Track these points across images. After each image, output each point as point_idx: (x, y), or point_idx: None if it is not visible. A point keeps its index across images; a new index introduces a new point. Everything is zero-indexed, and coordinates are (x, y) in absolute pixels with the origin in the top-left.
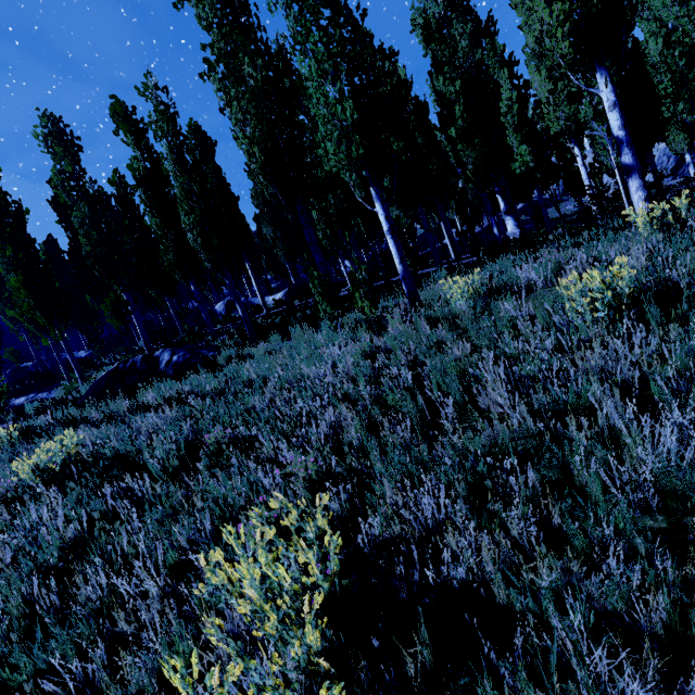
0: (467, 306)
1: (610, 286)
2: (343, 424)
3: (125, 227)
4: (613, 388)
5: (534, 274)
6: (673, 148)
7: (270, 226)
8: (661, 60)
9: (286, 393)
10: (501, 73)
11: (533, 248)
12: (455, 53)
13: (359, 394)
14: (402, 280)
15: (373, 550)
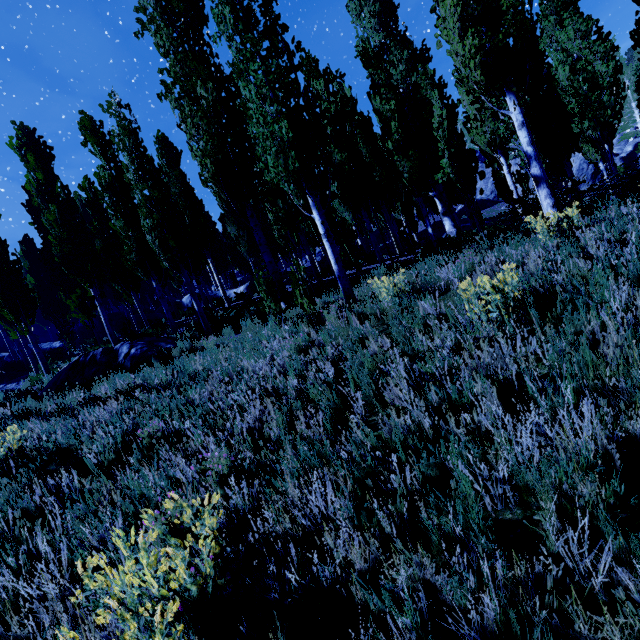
0: (393, 303)
1: (503, 289)
2: (264, 418)
3: (94, 228)
4: (491, 386)
5: (450, 274)
6: (588, 157)
7: (234, 225)
8: (569, 84)
9: (224, 386)
10: (432, 94)
11: (459, 248)
12: (390, 77)
13: (286, 388)
14: (338, 279)
15: (263, 546)
